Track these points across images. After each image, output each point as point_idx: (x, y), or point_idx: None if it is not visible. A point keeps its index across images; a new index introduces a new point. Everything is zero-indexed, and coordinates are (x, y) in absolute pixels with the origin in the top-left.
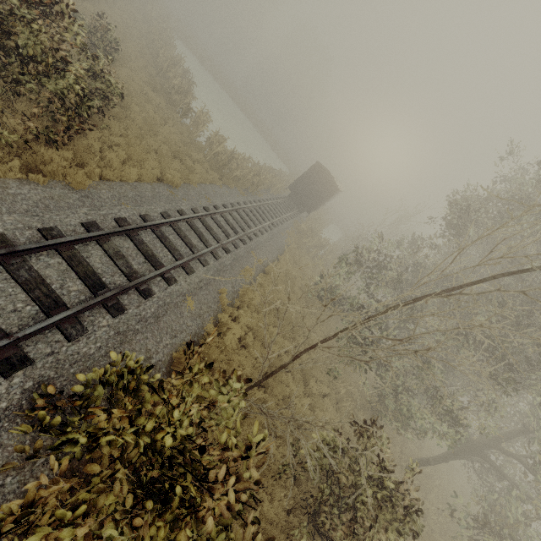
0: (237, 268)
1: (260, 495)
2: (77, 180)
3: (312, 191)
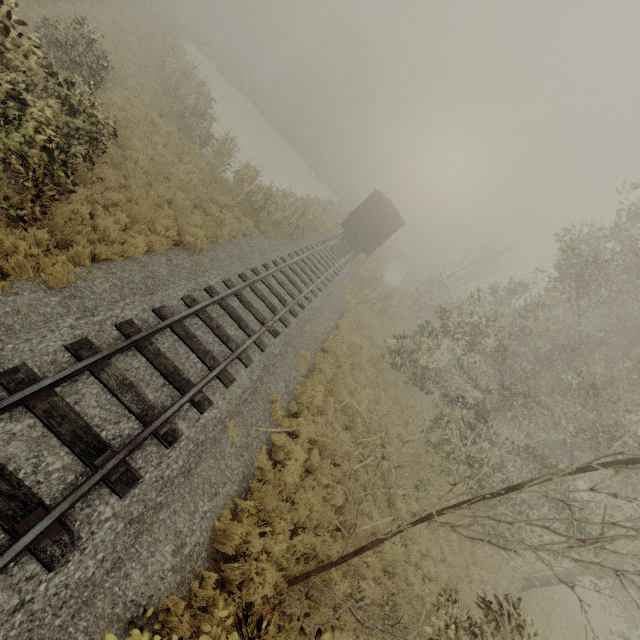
0: (290, 355)
1: None
2: (55, 275)
3: (371, 227)
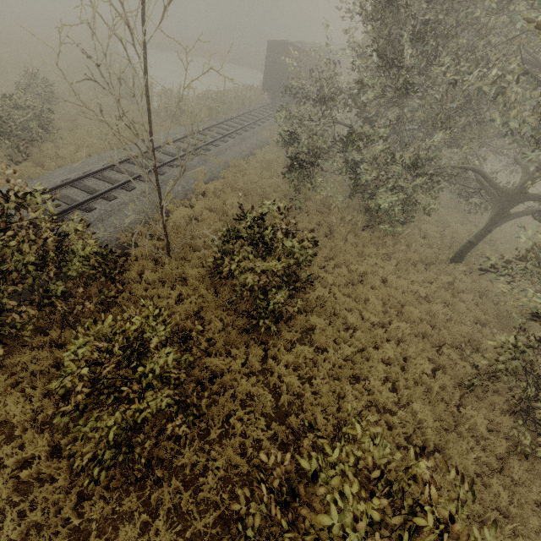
0: (190, 174)
1: (203, 291)
2: (32, 172)
3: (283, 75)
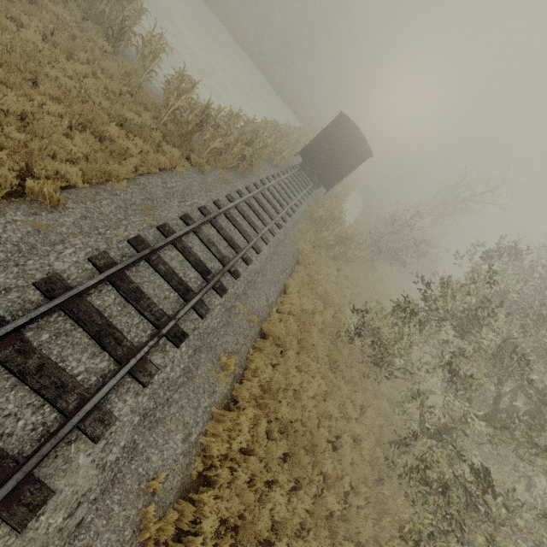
0: (203, 366)
1: None
2: None
3: (333, 158)
